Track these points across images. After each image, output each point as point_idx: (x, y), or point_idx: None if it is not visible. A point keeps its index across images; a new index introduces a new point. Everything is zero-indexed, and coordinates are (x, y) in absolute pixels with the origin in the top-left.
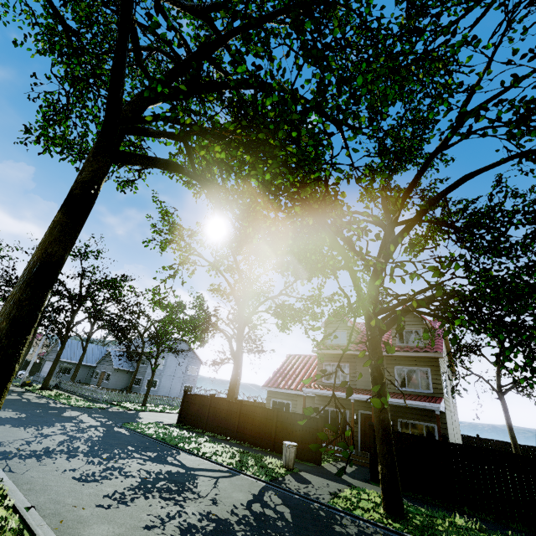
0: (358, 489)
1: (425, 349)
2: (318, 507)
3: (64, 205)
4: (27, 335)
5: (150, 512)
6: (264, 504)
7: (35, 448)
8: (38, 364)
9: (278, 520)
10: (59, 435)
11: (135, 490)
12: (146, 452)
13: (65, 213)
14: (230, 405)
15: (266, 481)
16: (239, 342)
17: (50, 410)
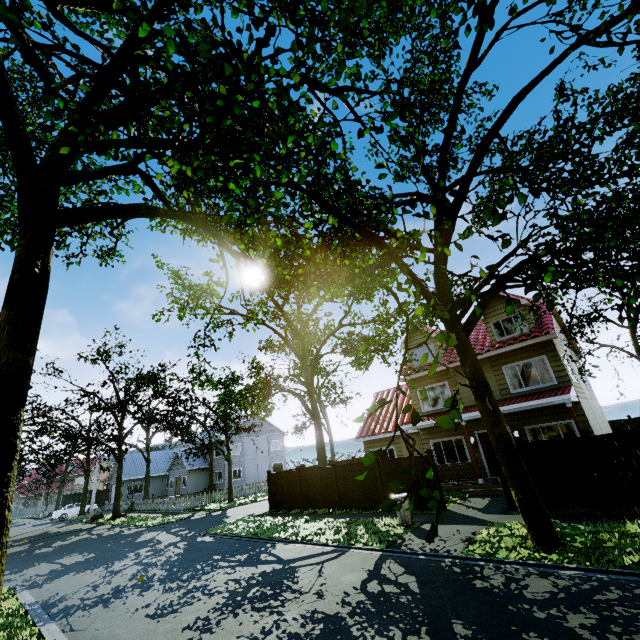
0: (496, 525)
1: (533, 334)
2: (451, 563)
3: (6, 299)
4: (7, 472)
5: (240, 633)
6: (382, 580)
7: (102, 592)
8: (106, 491)
9: (402, 595)
10: (131, 566)
11: (221, 609)
12: (235, 557)
13: (11, 307)
14: (322, 472)
15: (382, 549)
16: (312, 398)
17: (123, 540)
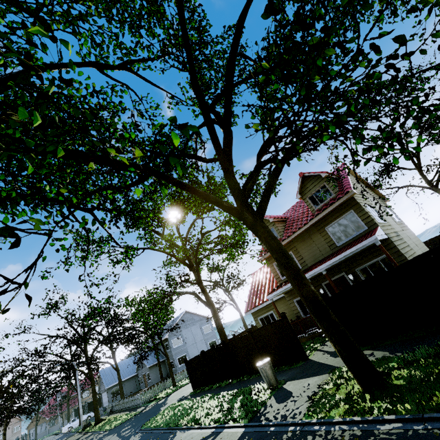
0: (338, 371)
1: (337, 197)
2: (291, 434)
3: None
4: None
5: None
6: None
7: None
8: (99, 399)
9: None
10: None
11: None
12: None
13: None
14: (218, 351)
15: (245, 424)
16: (204, 293)
17: None
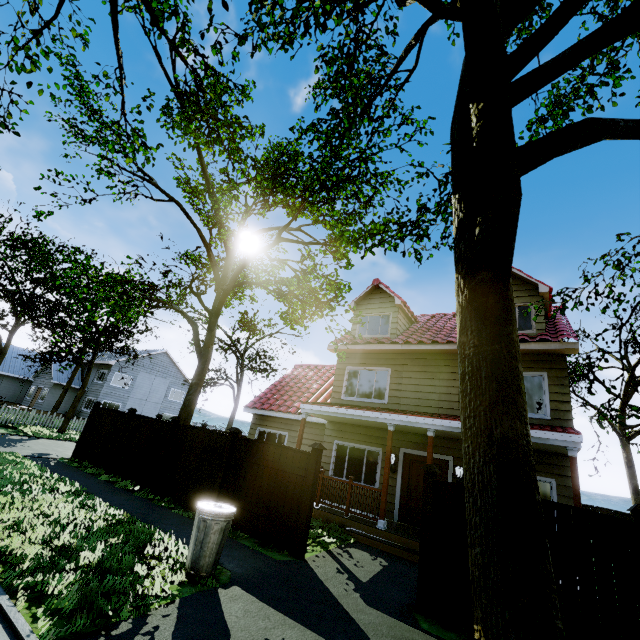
0: None
1: (542, 336)
2: None
3: None
4: None
5: None
6: None
7: None
8: None
9: None
10: None
11: None
12: None
13: None
14: (157, 427)
15: None
16: (210, 334)
17: None
